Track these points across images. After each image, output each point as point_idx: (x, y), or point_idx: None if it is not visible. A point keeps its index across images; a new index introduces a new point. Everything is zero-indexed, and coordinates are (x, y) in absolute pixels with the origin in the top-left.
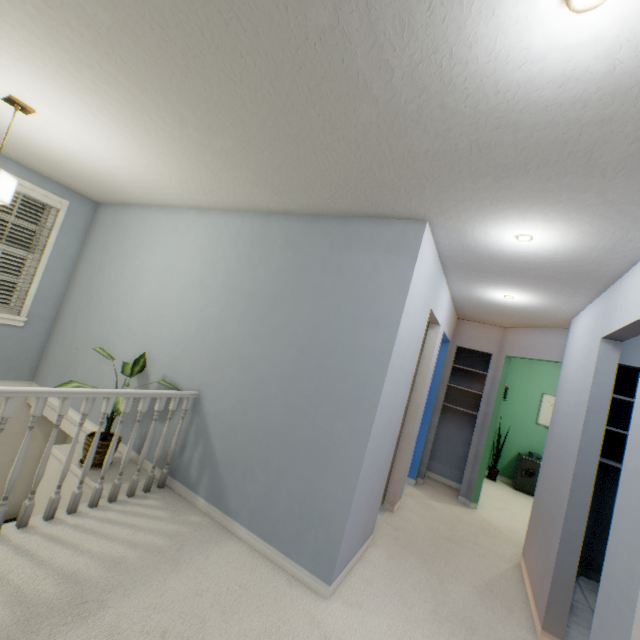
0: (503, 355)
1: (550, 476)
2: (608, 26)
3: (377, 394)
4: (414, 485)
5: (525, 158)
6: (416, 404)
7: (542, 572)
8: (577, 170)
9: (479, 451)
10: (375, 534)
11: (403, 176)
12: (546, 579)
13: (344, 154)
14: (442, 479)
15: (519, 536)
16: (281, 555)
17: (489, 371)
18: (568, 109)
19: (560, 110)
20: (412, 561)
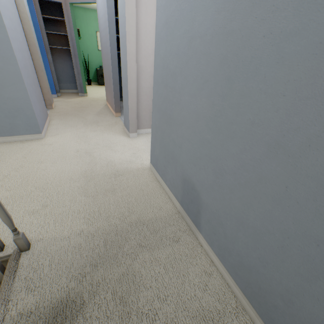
0: (68, 3)
1: (106, 64)
2: None
3: (3, 27)
4: (57, 97)
5: None
6: (33, 45)
7: (112, 98)
8: None
9: (79, 69)
10: (50, 117)
11: None
12: (113, 99)
13: None
14: (69, 91)
15: (105, 98)
16: (10, 138)
17: (65, 17)
18: None
19: None
20: (71, 118)
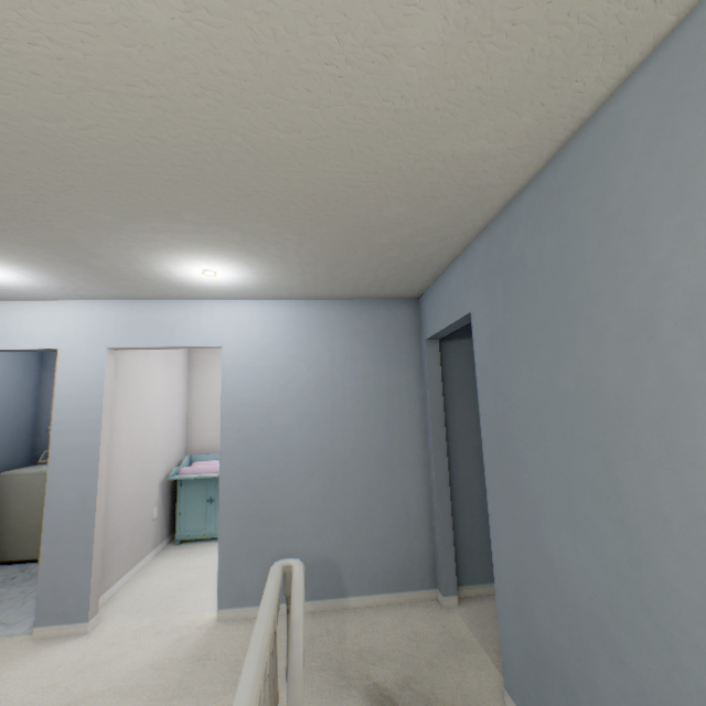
0: None
1: None
2: (197, 276)
3: None
4: None
5: (104, 268)
6: None
7: None
8: (107, 279)
9: None
10: None
11: (8, 222)
12: None
13: (4, 187)
14: None
15: None
16: None
17: None
18: (153, 274)
19: (151, 273)
20: None
